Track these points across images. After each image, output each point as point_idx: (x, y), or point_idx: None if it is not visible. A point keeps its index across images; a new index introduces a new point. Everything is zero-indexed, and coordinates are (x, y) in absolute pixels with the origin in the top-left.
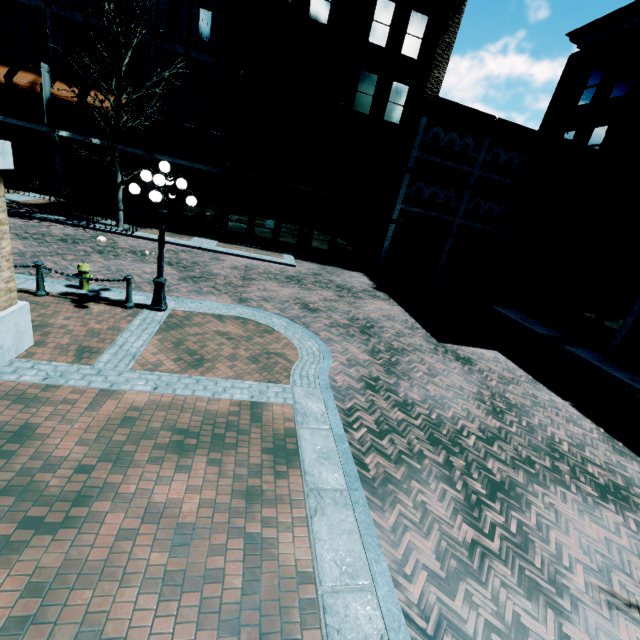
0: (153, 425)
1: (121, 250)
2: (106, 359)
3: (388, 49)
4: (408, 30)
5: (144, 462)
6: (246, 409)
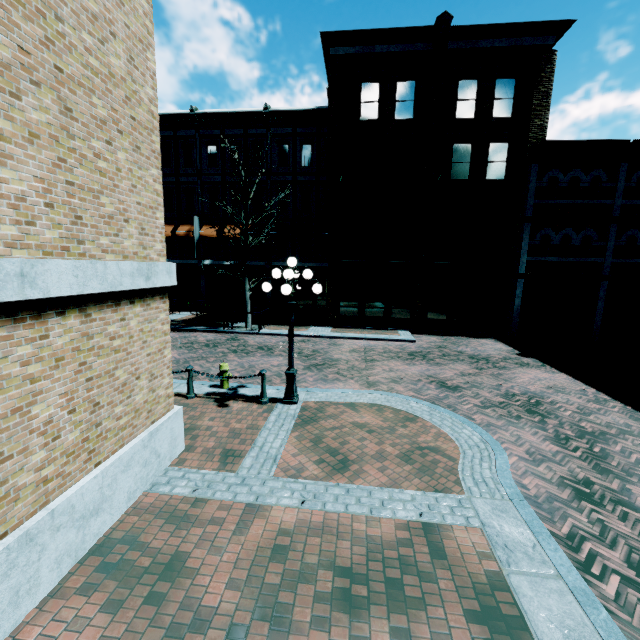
0: (308, 559)
1: (251, 347)
2: (248, 464)
3: (478, 118)
4: (495, 96)
5: (306, 624)
6: (418, 535)
